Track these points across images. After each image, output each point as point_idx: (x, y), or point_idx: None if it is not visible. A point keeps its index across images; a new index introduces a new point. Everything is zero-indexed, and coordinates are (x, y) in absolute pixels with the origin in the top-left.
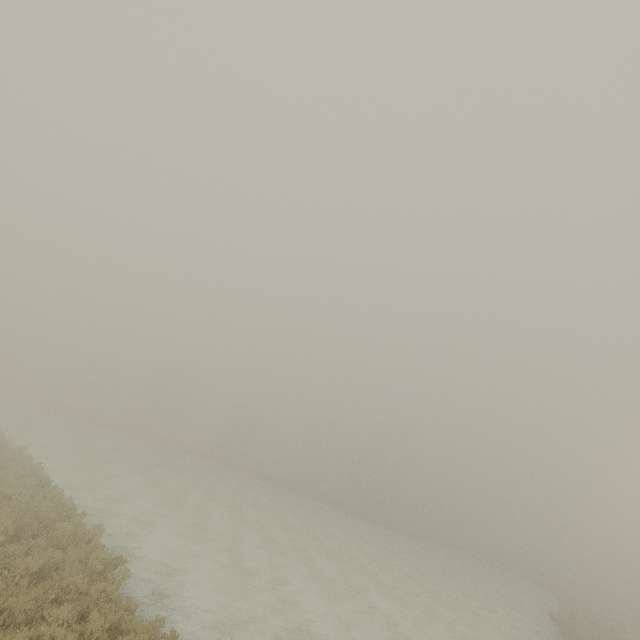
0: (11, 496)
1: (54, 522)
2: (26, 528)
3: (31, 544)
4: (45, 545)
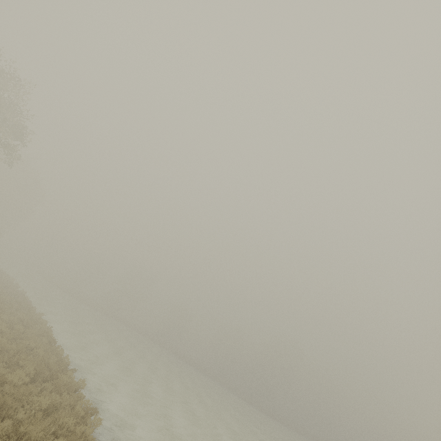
0: (33, 348)
1: (57, 373)
2: (40, 374)
3: (42, 386)
4: (50, 389)
